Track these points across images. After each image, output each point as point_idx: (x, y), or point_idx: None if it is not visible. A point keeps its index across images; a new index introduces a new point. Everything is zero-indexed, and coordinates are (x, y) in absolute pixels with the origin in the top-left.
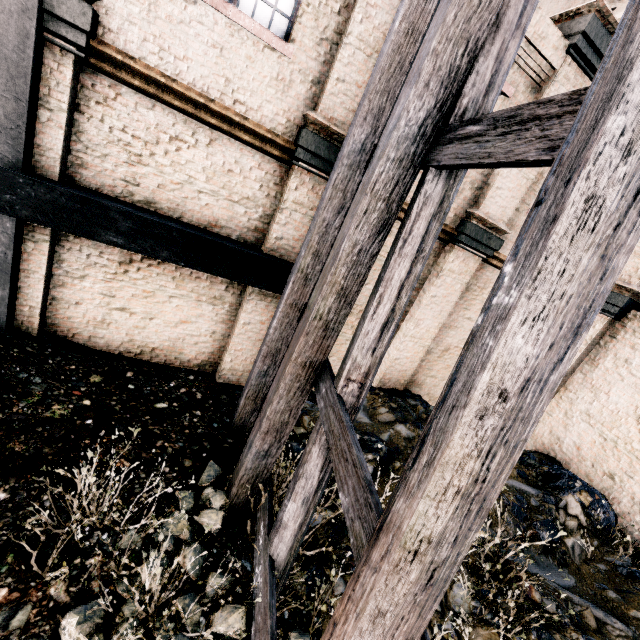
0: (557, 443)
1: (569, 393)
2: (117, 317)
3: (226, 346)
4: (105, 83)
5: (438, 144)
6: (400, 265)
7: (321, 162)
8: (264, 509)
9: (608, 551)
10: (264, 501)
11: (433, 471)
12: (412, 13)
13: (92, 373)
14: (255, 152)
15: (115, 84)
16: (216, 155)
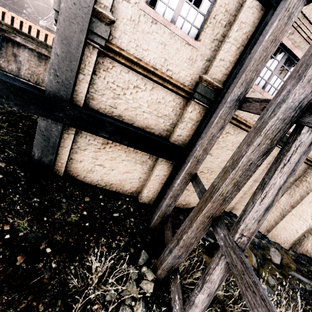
0: None
1: None
2: (97, 168)
3: (145, 185)
4: (108, 61)
5: None
6: (280, 177)
7: (206, 99)
8: (177, 287)
9: None
10: (178, 283)
11: None
12: (276, 31)
13: (85, 196)
14: (172, 93)
15: (112, 61)
16: (154, 94)
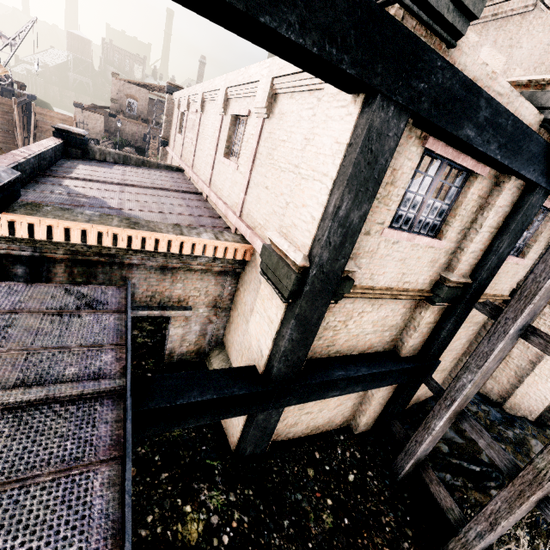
0: None
1: None
2: (303, 418)
3: (360, 409)
4: None
5: None
6: None
7: (449, 299)
8: None
9: None
10: None
11: None
12: None
13: (305, 467)
14: (403, 300)
15: None
16: (381, 311)
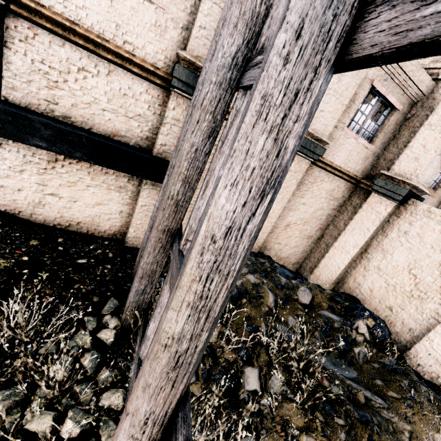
0: (358, 287)
1: (368, 254)
2: (50, 200)
3: (130, 221)
4: (25, 25)
5: (244, 71)
6: (220, 160)
7: (191, 89)
8: (141, 328)
9: (382, 356)
10: (141, 323)
11: (176, 292)
12: None
13: (32, 239)
14: (143, 81)
15: (32, 26)
16: (114, 83)
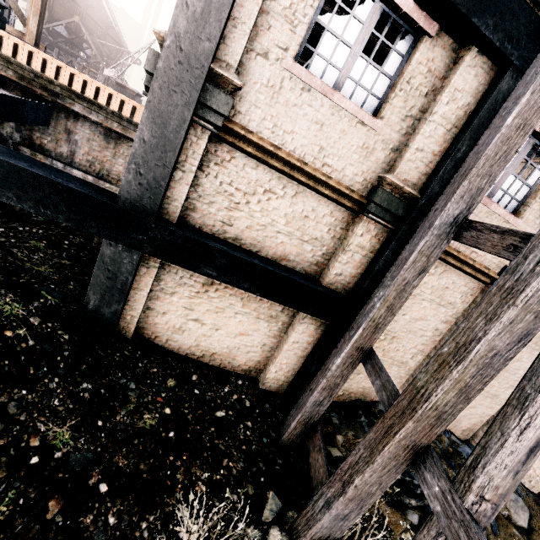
0: None
1: None
2: (191, 326)
3: (272, 357)
4: (225, 149)
5: None
6: None
7: (389, 215)
8: None
9: None
10: None
11: None
12: (527, 111)
13: (168, 376)
14: (330, 202)
15: (232, 150)
16: (297, 204)
